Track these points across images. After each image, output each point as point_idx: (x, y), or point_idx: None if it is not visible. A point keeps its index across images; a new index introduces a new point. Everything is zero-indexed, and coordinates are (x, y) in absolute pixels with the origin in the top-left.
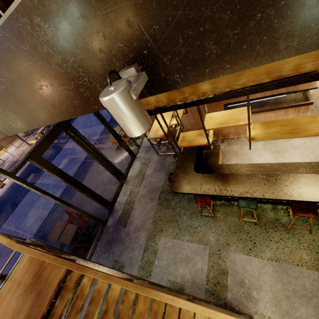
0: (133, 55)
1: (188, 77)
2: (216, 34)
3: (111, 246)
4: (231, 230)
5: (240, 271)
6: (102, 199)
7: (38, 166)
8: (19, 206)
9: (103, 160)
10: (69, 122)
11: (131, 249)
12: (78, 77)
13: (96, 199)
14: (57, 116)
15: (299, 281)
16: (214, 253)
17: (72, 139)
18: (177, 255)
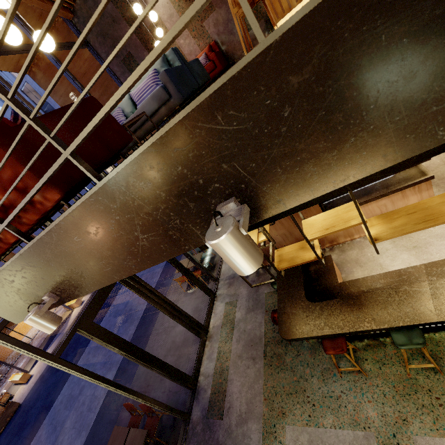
0: (230, 191)
1: (292, 199)
2: (314, 159)
3: None
4: (398, 391)
5: None
6: (178, 373)
7: (88, 337)
8: (52, 411)
9: (173, 310)
10: None
11: None
12: (168, 221)
13: (171, 374)
14: (136, 266)
15: None
16: (386, 444)
17: (130, 288)
18: None
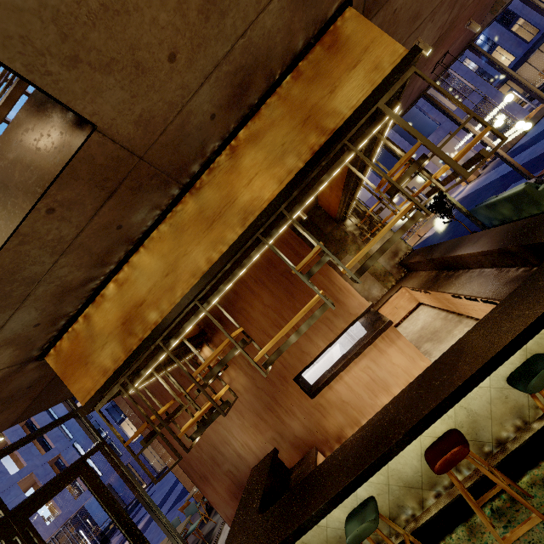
0: None
1: None
2: None
3: None
4: None
5: None
6: None
7: None
8: None
9: None
10: (27, 517)
11: None
12: None
13: None
14: None
15: None
16: None
17: None
18: None
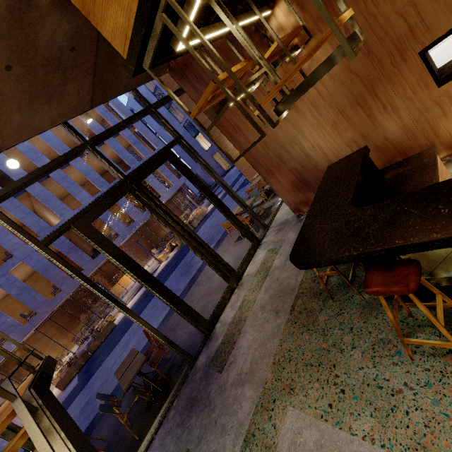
0: None
1: None
2: None
3: (191, 413)
4: None
5: None
6: (189, 309)
7: (84, 239)
8: (127, 333)
9: (193, 241)
10: (139, 182)
11: (220, 429)
12: None
13: (178, 307)
14: None
15: None
16: None
17: (142, 204)
18: None
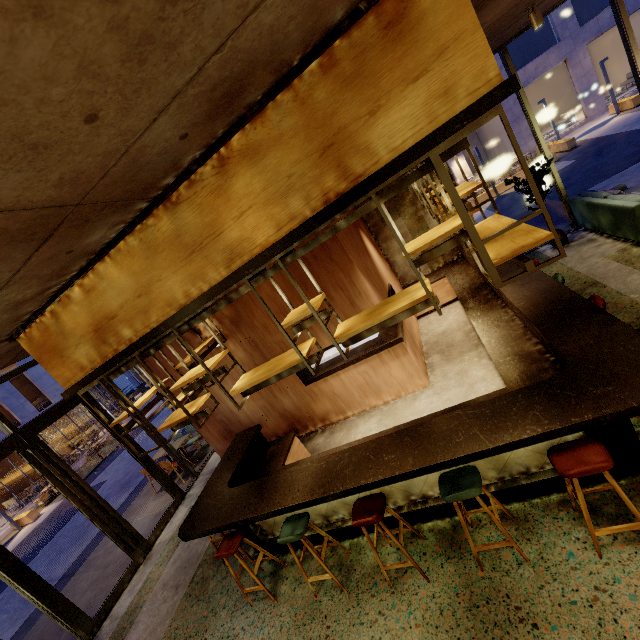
0: None
1: None
2: None
3: None
4: (297, 621)
5: None
6: (68, 606)
7: None
8: None
9: (93, 506)
10: (35, 435)
11: None
12: None
13: (52, 605)
14: None
15: None
16: None
17: (32, 464)
18: None
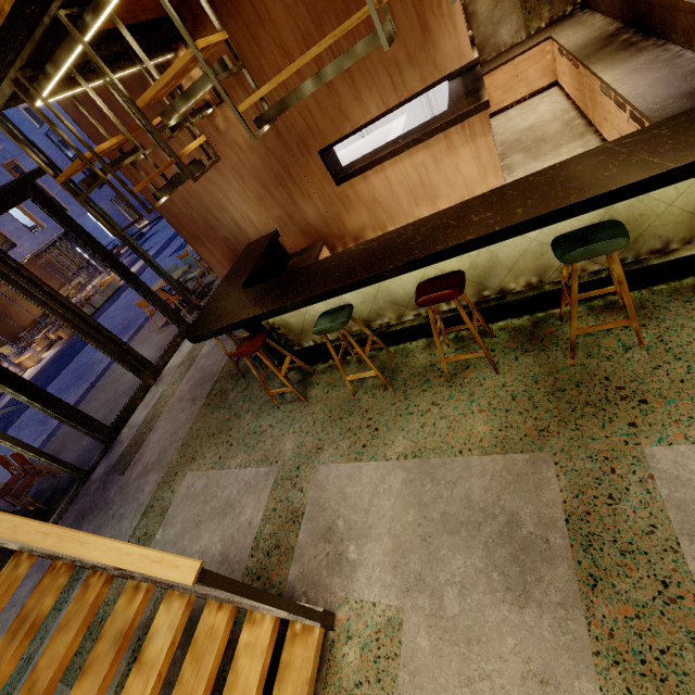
0: None
1: None
2: None
3: (82, 523)
4: (332, 416)
5: (332, 503)
6: (78, 414)
7: None
8: None
9: (81, 323)
10: None
11: (118, 519)
12: None
13: (59, 412)
14: None
15: (458, 490)
16: (285, 478)
17: None
18: (208, 505)
